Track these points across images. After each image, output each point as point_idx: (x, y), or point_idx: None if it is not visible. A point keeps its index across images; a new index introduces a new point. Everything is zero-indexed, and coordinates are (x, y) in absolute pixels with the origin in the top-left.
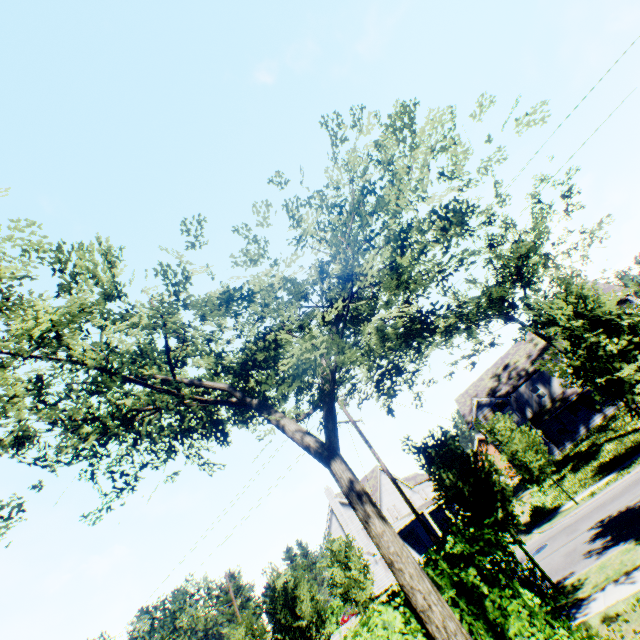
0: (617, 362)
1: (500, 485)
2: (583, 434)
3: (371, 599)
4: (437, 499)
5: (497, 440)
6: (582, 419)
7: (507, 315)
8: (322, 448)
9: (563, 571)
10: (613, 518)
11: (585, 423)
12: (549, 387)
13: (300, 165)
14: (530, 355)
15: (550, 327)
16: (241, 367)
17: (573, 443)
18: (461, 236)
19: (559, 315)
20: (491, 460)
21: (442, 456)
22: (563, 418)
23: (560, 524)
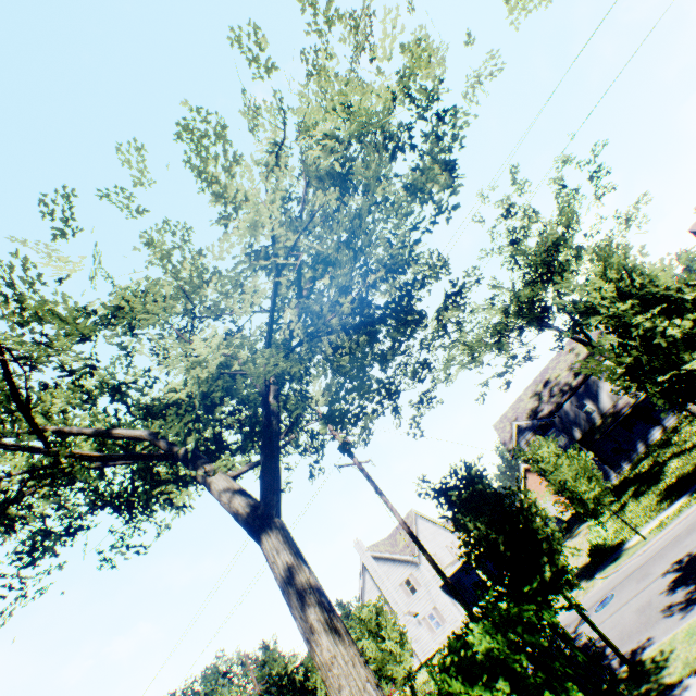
0: (684, 351)
1: (545, 531)
2: (642, 452)
3: (417, 667)
4: (464, 557)
5: (541, 469)
6: (639, 435)
7: (540, 321)
8: (253, 515)
9: (638, 636)
10: (694, 558)
11: (643, 439)
12: (597, 401)
13: (216, 112)
14: (572, 367)
15: (589, 317)
16: (168, 405)
17: (631, 463)
18: (447, 185)
19: (599, 299)
20: (531, 498)
21: (466, 499)
22: (617, 436)
23: (627, 566)
